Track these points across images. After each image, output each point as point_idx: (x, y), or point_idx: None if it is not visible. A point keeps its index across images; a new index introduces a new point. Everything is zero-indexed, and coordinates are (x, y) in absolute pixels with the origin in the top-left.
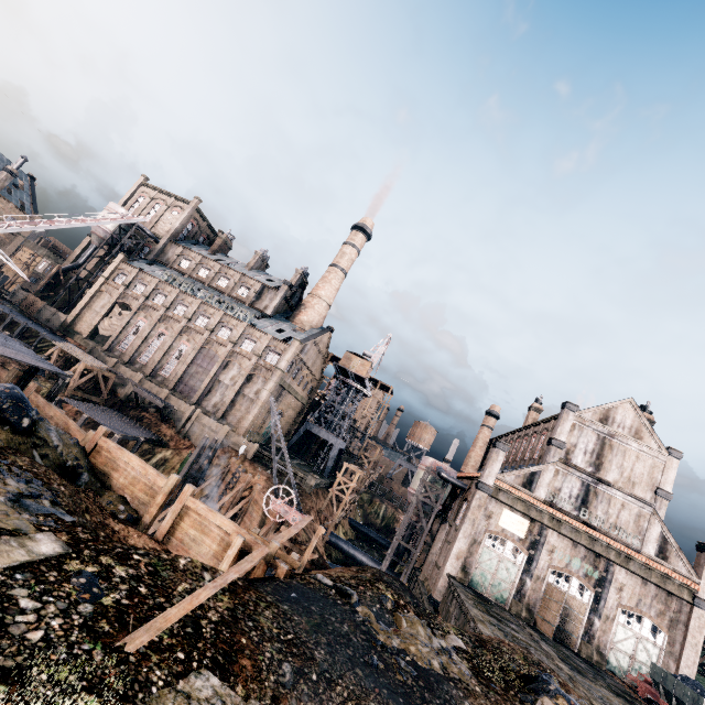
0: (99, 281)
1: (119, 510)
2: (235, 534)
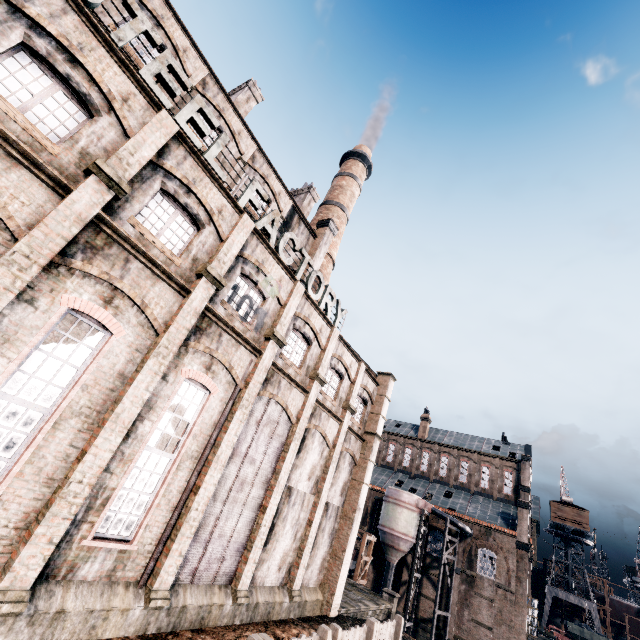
0: None
1: None
2: None
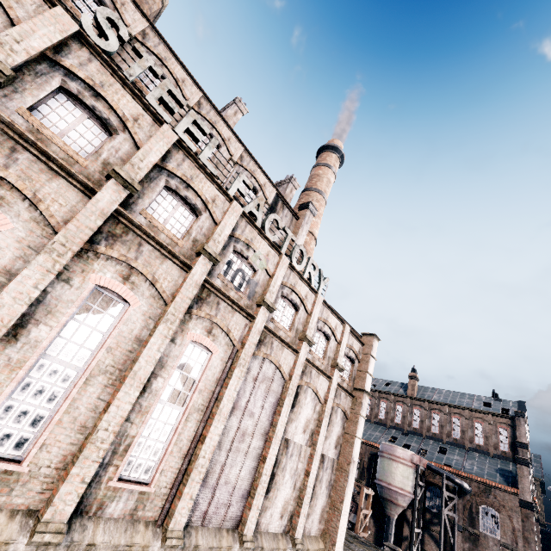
0: None
1: None
2: None
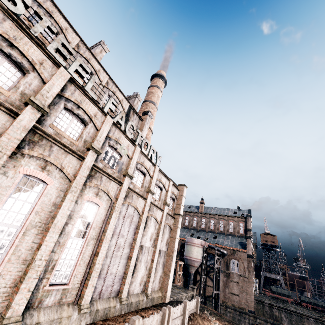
0: None
1: None
2: None
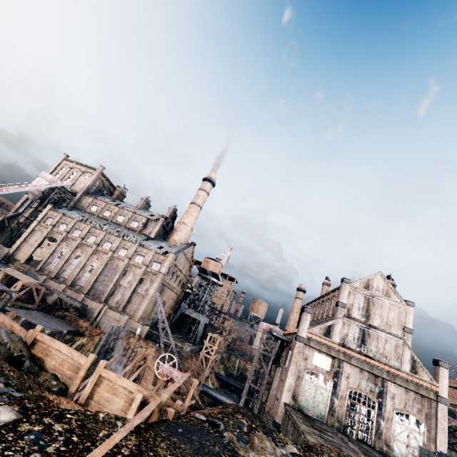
0: (34, 223)
1: (52, 385)
2: (136, 392)
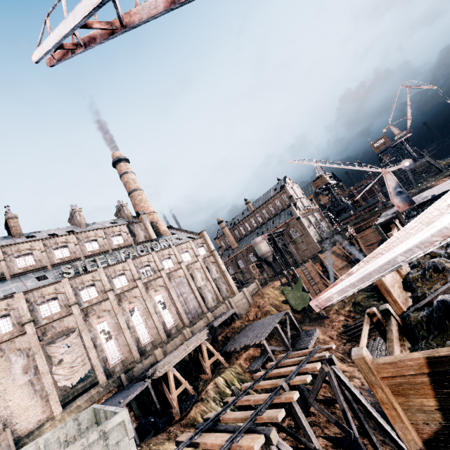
0: None
1: None
2: None
